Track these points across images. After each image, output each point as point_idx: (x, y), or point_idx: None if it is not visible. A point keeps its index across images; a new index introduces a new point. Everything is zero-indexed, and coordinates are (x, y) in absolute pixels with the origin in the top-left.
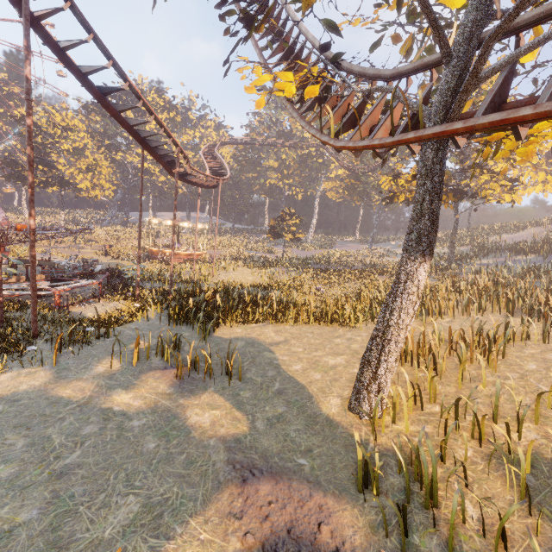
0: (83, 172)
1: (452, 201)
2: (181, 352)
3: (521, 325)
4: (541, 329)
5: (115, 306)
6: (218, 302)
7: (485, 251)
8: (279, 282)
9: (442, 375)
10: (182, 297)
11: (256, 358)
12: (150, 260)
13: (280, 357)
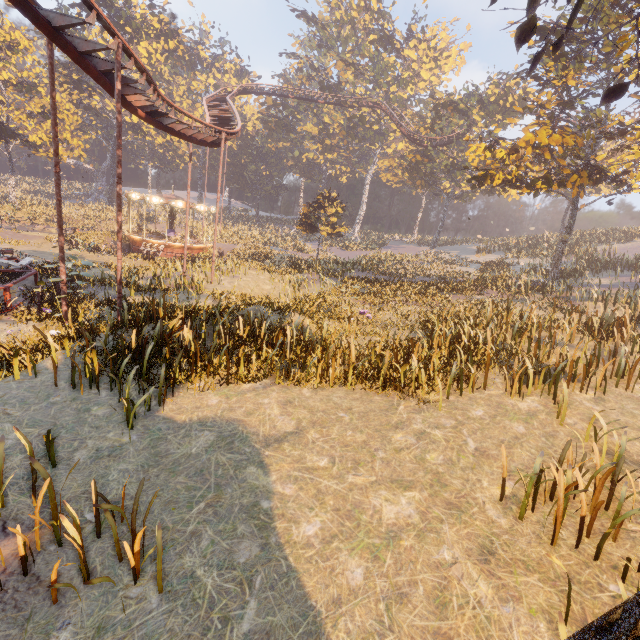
0: (38, 119)
1: (585, 185)
2: (59, 470)
3: None
4: None
5: (10, 334)
6: (186, 339)
7: (598, 266)
8: (306, 298)
9: None
10: (127, 324)
11: (225, 488)
12: (130, 252)
13: (278, 486)
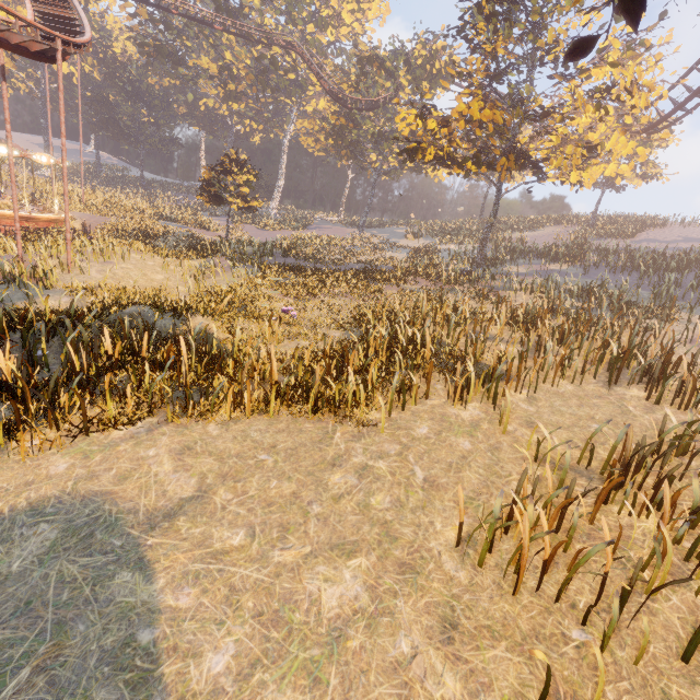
0: None
1: (512, 169)
2: None
3: (643, 408)
4: (678, 420)
5: None
6: (4, 370)
7: (514, 254)
8: (212, 292)
9: (623, 633)
10: None
11: (73, 626)
12: None
13: (168, 597)
